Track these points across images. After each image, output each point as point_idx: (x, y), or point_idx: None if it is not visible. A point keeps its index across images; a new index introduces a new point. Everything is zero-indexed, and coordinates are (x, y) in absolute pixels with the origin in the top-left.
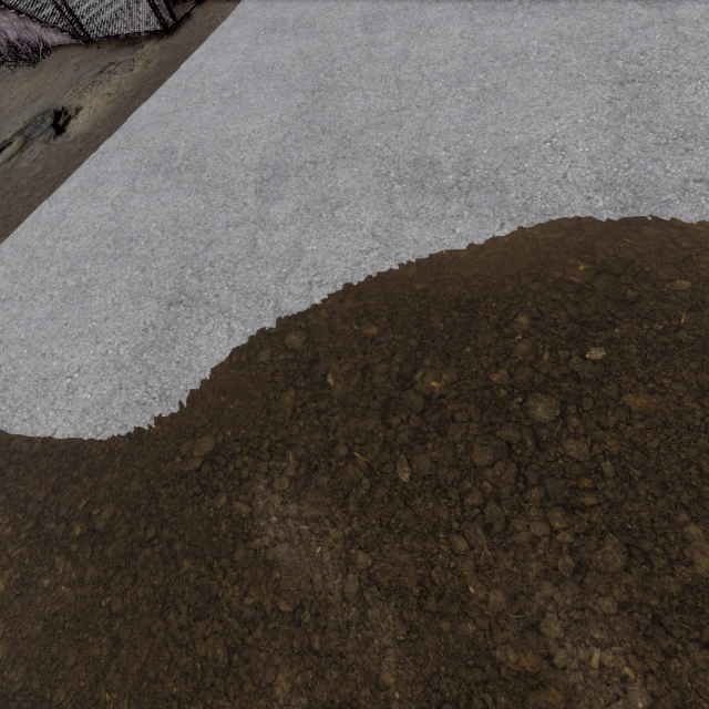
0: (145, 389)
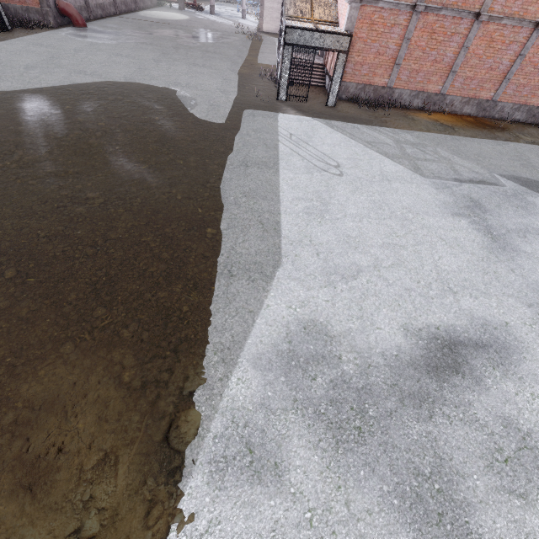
0: None
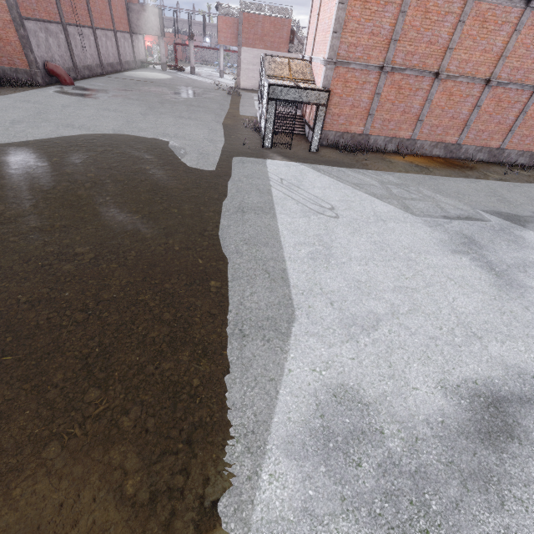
0: None
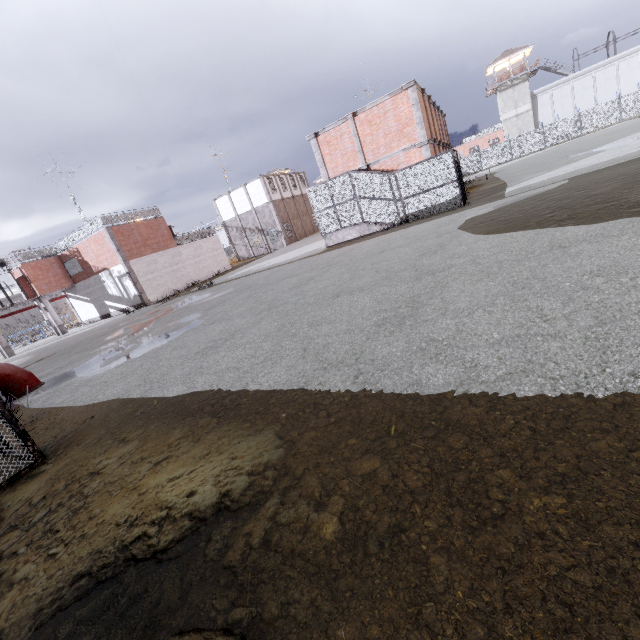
0: (637, 225)
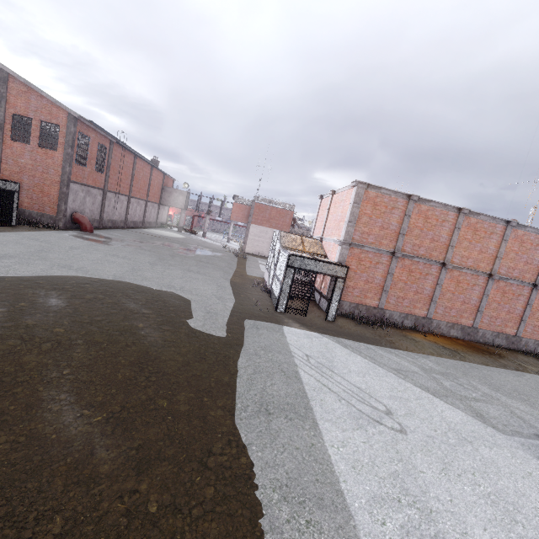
0: None
